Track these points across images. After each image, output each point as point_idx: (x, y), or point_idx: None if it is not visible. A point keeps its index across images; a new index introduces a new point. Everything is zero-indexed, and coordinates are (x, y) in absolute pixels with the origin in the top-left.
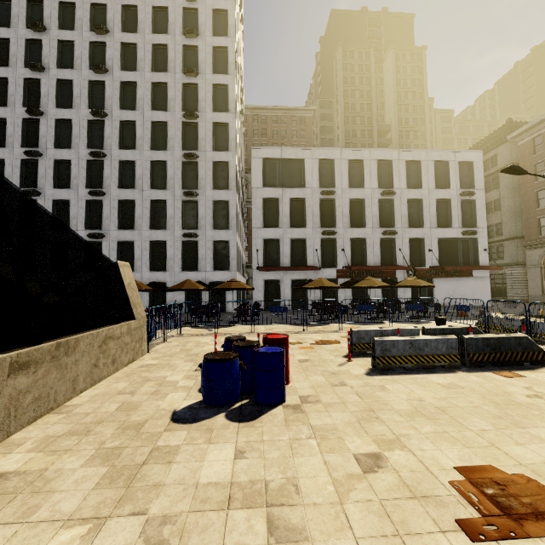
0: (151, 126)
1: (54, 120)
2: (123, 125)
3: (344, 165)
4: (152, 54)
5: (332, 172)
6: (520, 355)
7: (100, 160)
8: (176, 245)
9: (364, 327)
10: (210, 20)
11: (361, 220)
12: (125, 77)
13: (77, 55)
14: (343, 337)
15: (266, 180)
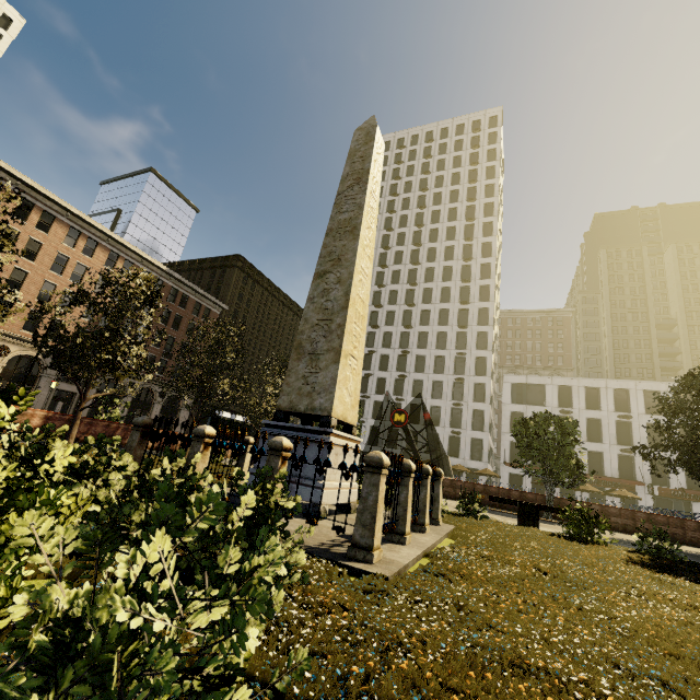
0: (434, 358)
1: (380, 355)
2: (418, 357)
3: (581, 391)
4: (439, 315)
5: (570, 395)
6: None
7: (402, 378)
8: (445, 438)
9: None
10: (478, 292)
11: (598, 436)
12: (422, 330)
13: (396, 318)
14: None
15: (514, 398)
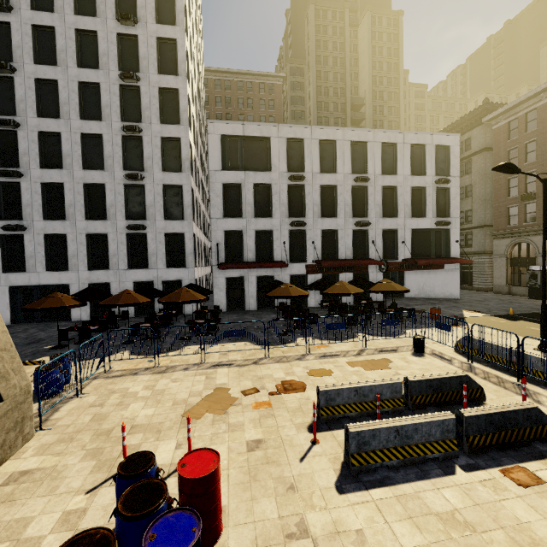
0: (78, 88)
1: None
2: (41, 85)
3: (315, 146)
4: None
5: (302, 154)
6: (528, 431)
7: (13, 130)
8: (120, 239)
9: (335, 346)
10: None
11: (333, 209)
12: (38, 20)
13: None
14: (310, 374)
15: (227, 162)
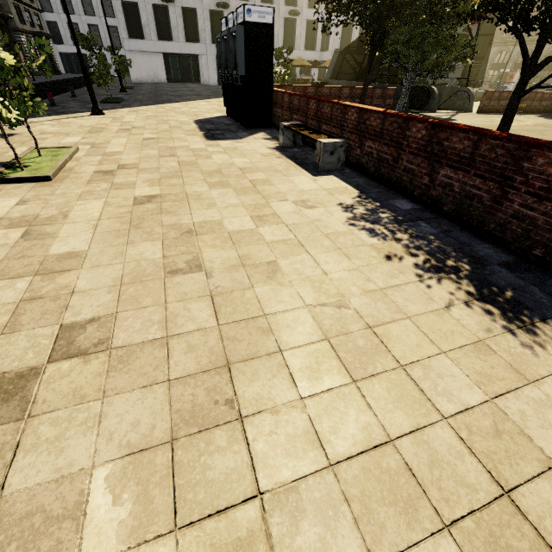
0: None
1: None
2: None
3: None
4: None
5: None
6: None
7: None
8: (280, 22)
9: None
10: None
11: None
12: None
13: None
14: None
15: None
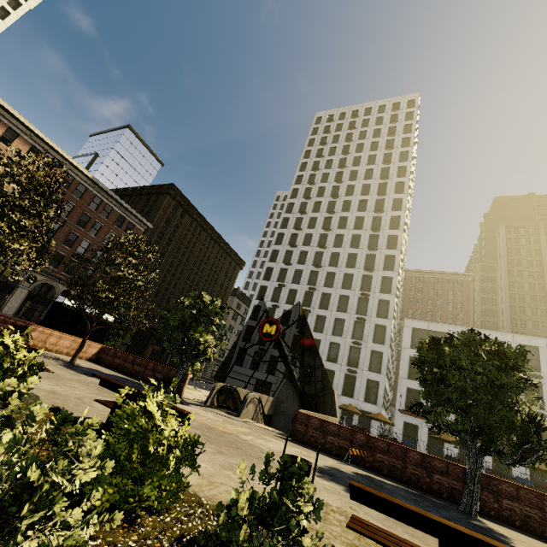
0: (339, 297)
1: (289, 289)
2: (323, 295)
3: None
4: (347, 258)
5: None
6: None
7: (307, 313)
8: (341, 375)
9: None
10: (386, 240)
11: None
12: (330, 270)
13: (307, 258)
14: None
15: (414, 343)
